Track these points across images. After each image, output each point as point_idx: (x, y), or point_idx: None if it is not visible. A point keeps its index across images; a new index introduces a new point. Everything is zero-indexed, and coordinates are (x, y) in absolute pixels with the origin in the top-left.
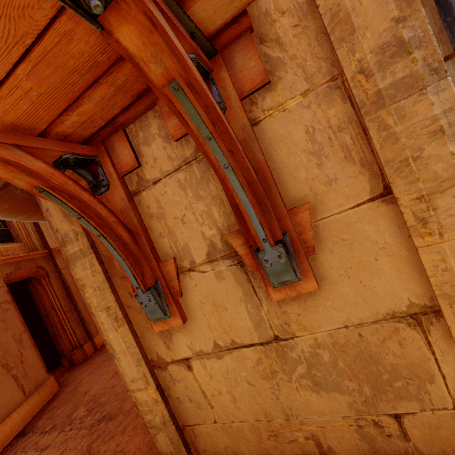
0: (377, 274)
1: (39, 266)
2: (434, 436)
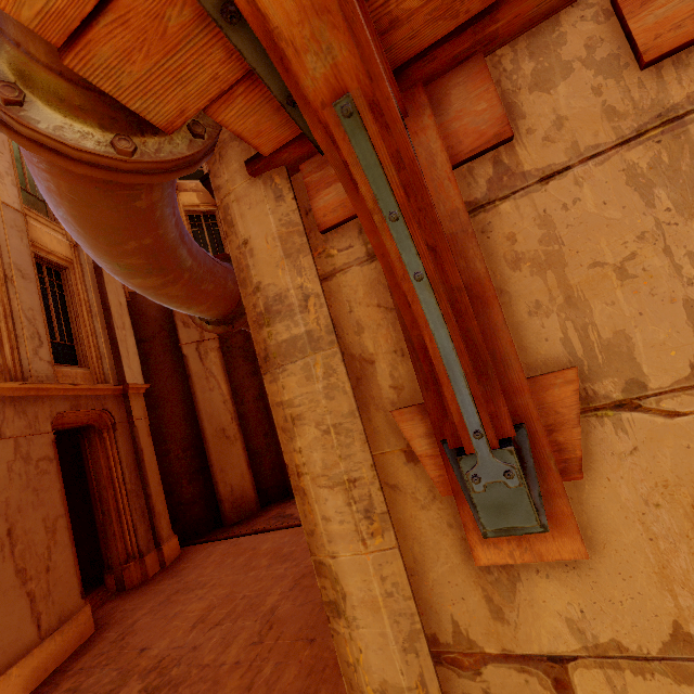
0: None
1: (105, 410)
2: None
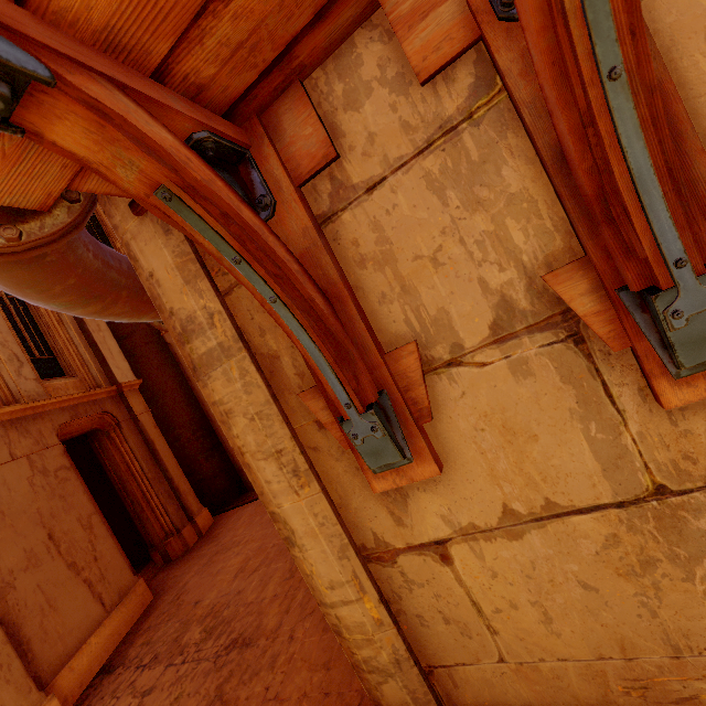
0: None
1: (105, 412)
2: None
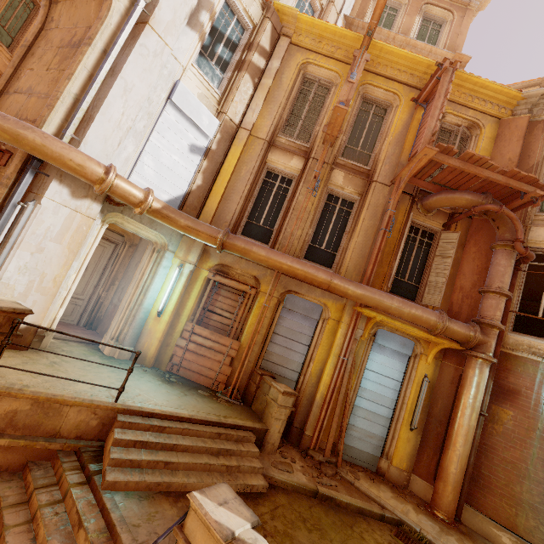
0: None
1: None
2: None
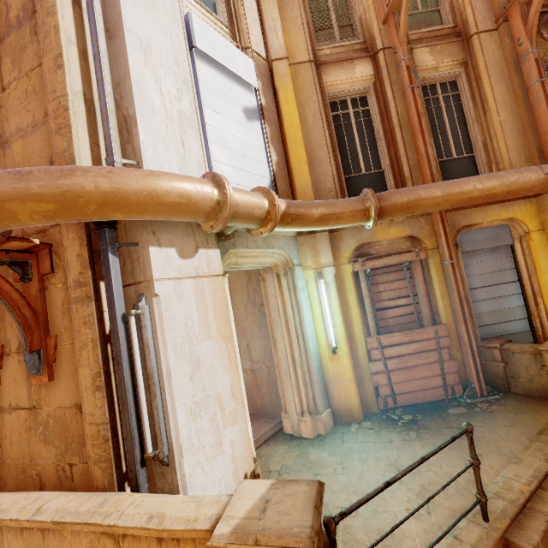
0: (74, 381)
1: None
2: (82, 480)
